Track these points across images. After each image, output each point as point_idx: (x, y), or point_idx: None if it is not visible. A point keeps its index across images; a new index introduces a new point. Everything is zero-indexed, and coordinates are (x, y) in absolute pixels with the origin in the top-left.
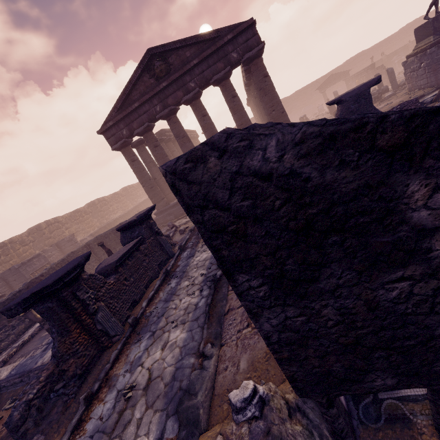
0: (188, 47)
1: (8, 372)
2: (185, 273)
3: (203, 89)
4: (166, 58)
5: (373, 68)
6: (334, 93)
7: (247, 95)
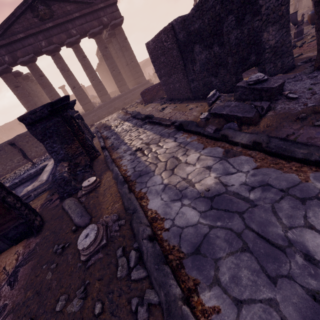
0: (68, 3)
1: None
2: (118, 133)
3: (81, 38)
4: (49, 5)
5: None
6: (153, 69)
7: (99, 60)
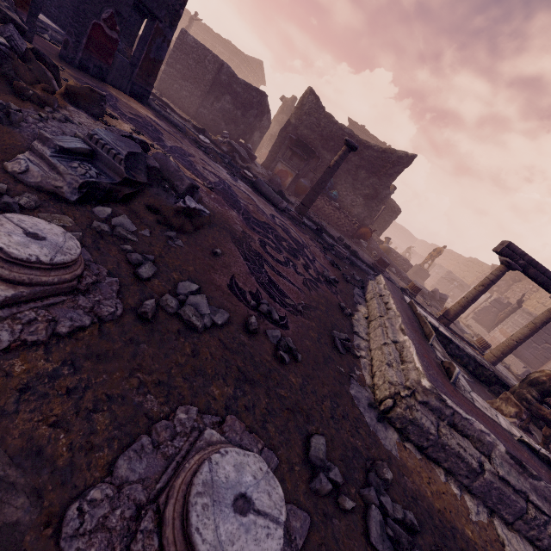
0: None
1: None
2: None
3: None
4: None
5: None
6: None
7: None
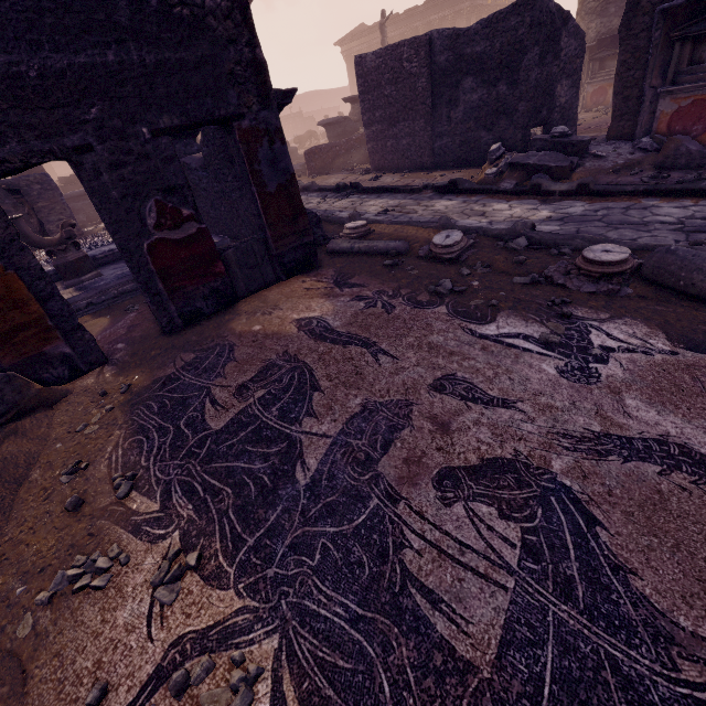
0: None
1: (68, 294)
2: None
3: None
4: None
5: (302, 117)
6: None
7: None
